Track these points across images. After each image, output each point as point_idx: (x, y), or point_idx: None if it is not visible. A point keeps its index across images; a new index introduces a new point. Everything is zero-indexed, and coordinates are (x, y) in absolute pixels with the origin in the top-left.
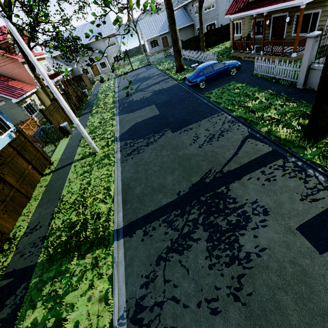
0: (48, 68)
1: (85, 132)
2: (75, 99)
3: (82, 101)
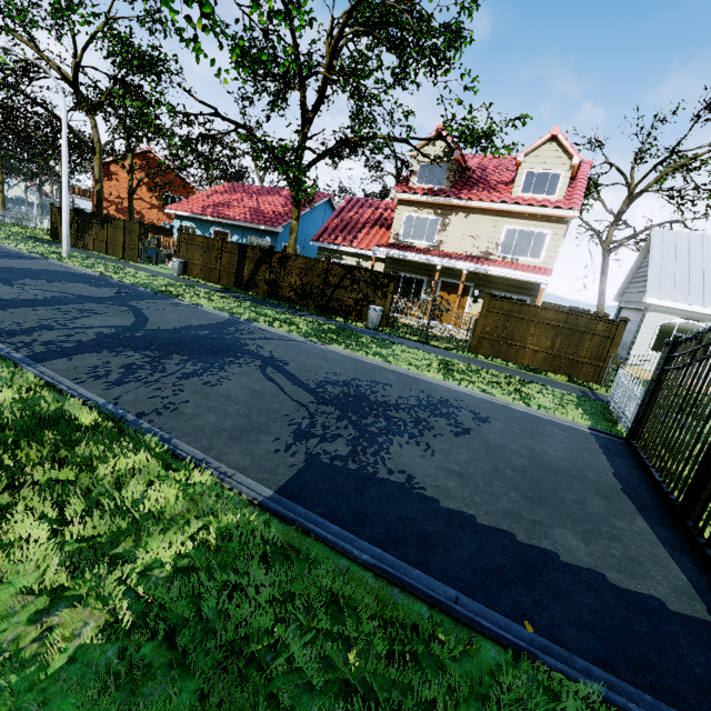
0: (534, 247)
1: (64, 229)
2: (293, 282)
3: (333, 312)
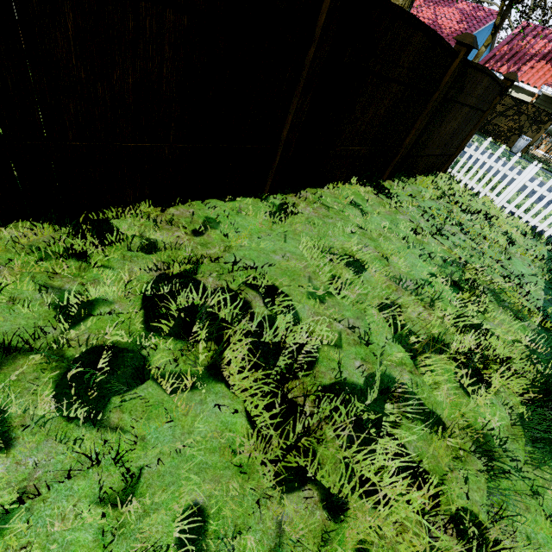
0: None
1: None
2: None
3: (485, 133)
